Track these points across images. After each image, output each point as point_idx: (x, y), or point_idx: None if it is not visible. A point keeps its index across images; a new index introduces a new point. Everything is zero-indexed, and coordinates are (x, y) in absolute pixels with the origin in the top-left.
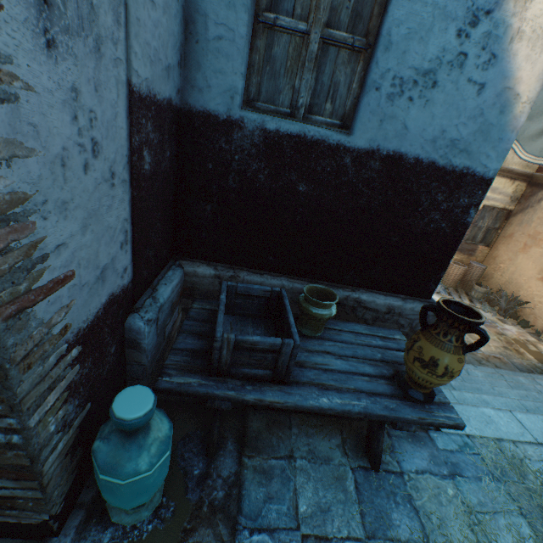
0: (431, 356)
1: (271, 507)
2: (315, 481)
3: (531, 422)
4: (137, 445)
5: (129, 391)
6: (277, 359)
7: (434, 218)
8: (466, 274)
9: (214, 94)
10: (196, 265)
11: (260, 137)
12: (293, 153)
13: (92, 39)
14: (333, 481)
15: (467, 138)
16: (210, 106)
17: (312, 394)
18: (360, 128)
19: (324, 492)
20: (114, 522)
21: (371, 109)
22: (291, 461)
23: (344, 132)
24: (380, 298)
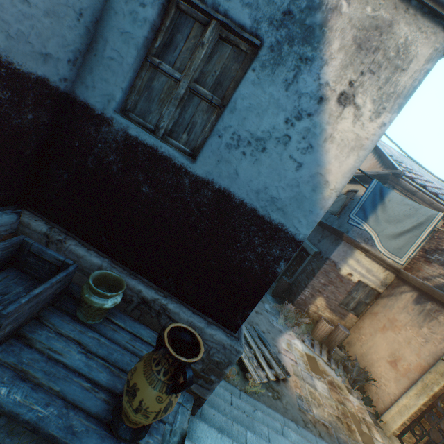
0: (135, 382)
1: None
2: None
3: None
4: None
5: None
6: None
7: (250, 257)
8: (332, 333)
9: (96, 94)
10: (35, 219)
11: (123, 137)
12: (144, 159)
13: None
14: None
15: (285, 200)
16: (91, 101)
17: None
18: (201, 160)
19: None
20: None
21: (212, 149)
22: None
23: (189, 159)
24: (187, 313)
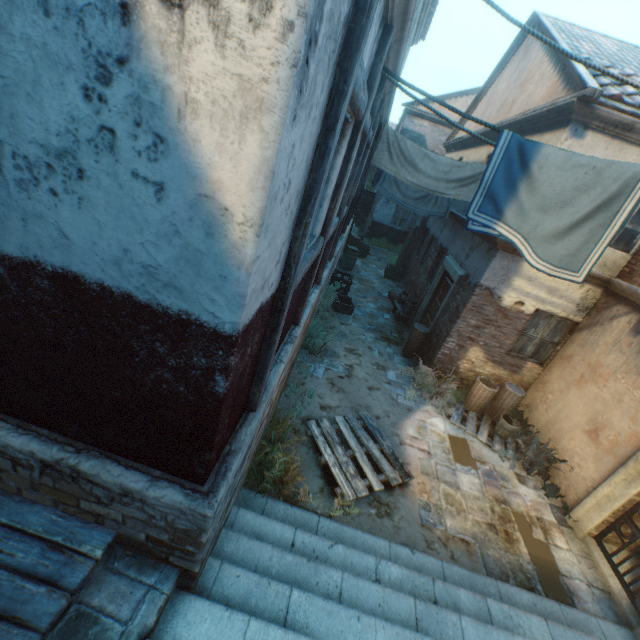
0: None
1: None
2: None
3: None
4: None
5: None
6: None
7: (165, 376)
8: (496, 398)
9: None
10: None
11: None
12: None
13: None
14: None
15: (170, 267)
16: None
17: None
18: None
19: None
20: None
21: (2, 200)
22: None
23: None
24: (114, 471)
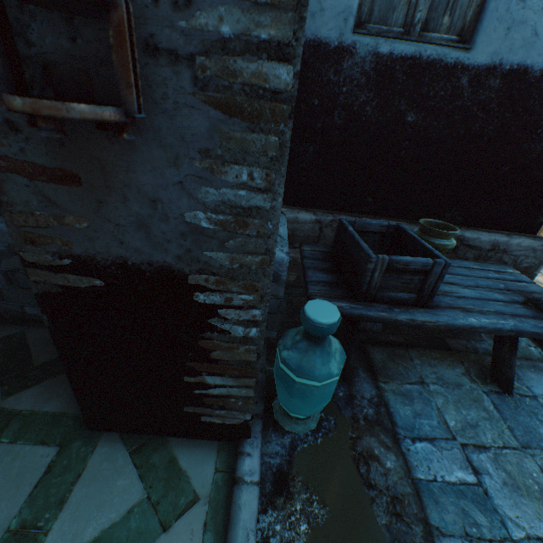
0: None
1: (422, 422)
2: (453, 402)
3: None
4: (325, 352)
5: (313, 303)
6: (425, 281)
7: None
8: None
9: (326, 18)
10: (296, 212)
11: (371, 64)
12: (404, 79)
13: None
14: (470, 402)
15: None
16: (322, 33)
17: (458, 316)
18: (482, 41)
19: (466, 411)
20: (288, 430)
21: (498, 16)
22: (424, 386)
23: (464, 48)
24: (484, 235)
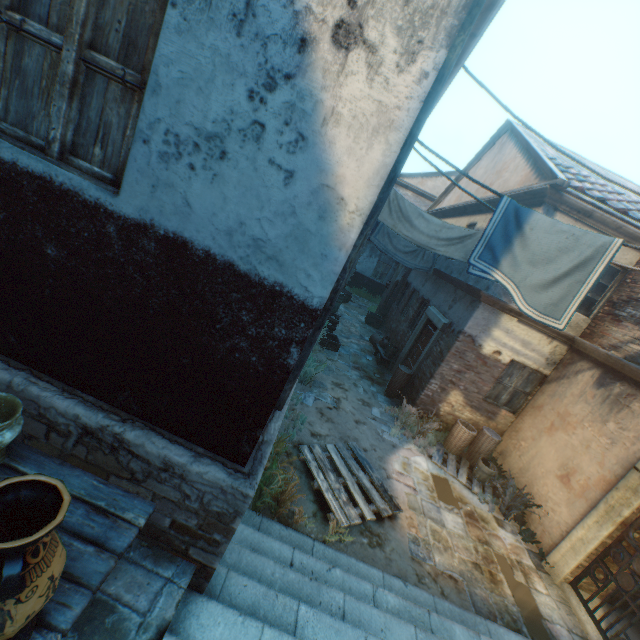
0: None
1: None
2: None
3: None
4: None
5: None
6: None
7: (241, 345)
8: (475, 442)
9: None
10: None
11: None
12: (37, 200)
13: None
14: None
15: (278, 242)
16: None
17: None
18: (126, 189)
19: None
20: None
21: (139, 167)
22: None
23: (107, 189)
24: (158, 443)
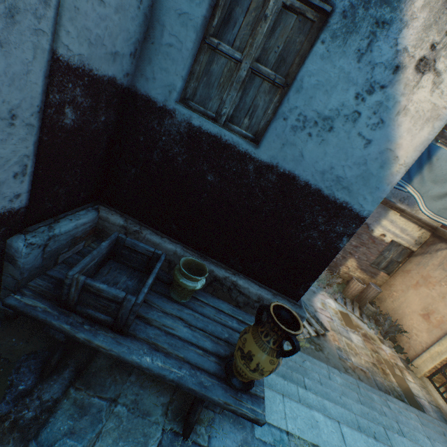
0: (249, 350)
1: (68, 442)
2: (122, 430)
3: (353, 439)
4: None
5: None
6: (119, 310)
7: (313, 235)
8: (363, 291)
9: (157, 85)
10: (111, 213)
11: (186, 129)
12: (208, 149)
13: (3, 6)
14: (139, 435)
15: (351, 179)
16: (152, 93)
17: (140, 351)
18: (265, 145)
19: (125, 443)
20: None
21: (277, 133)
22: (112, 405)
23: (253, 145)
24: (254, 287)
